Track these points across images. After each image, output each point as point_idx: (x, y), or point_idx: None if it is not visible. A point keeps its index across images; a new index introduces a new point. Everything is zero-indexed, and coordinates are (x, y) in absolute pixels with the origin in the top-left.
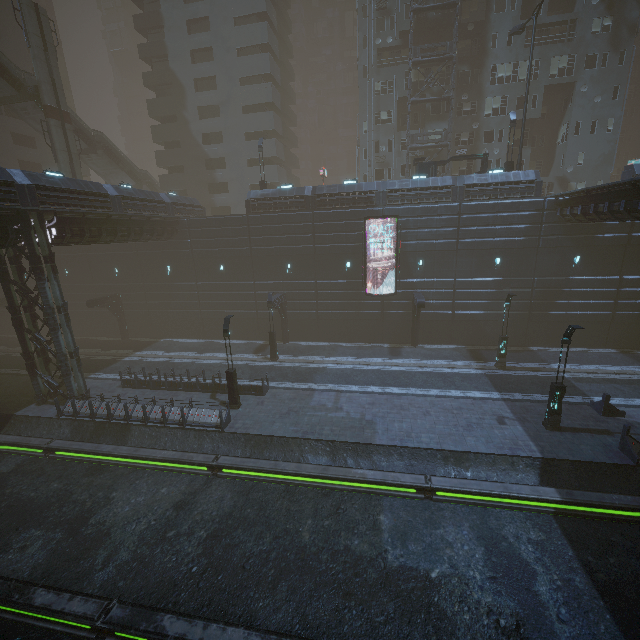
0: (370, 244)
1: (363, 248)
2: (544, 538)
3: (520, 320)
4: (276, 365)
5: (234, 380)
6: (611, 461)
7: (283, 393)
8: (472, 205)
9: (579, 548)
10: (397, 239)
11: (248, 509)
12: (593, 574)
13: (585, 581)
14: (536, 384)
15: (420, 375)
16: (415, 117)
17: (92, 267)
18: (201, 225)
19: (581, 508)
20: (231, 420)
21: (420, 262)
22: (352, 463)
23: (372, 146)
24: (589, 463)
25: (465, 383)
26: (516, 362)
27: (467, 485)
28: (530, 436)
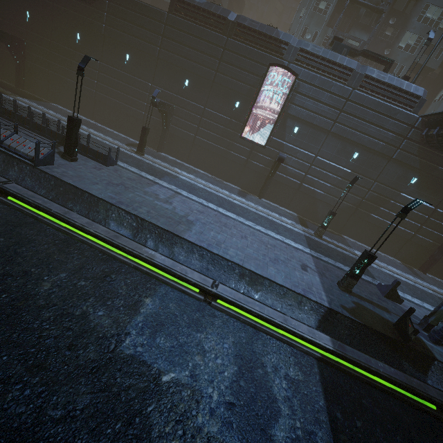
0: (263, 93)
1: (256, 94)
2: (301, 379)
3: (347, 211)
4: (138, 157)
5: (74, 129)
6: (385, 333)
7: (126, 172)
8: (362, 95)
9: (331, 401)
10: (287, 98)
11: (2, 238)
12: (337, 434)
13: (327, 439)
14: (340, 256)
15: (254, 214)
16: (345, 22)
17: (5, 0)
18: (122, 2)
19: (345, 363)
20: (54, 164)
21: (296, 129)
22: (151, 245)
23: (301, 29)
24: (366, 327)
25: (286, 233)
26: (330, 238)
27: (250, 304)
28: (324, 287)
